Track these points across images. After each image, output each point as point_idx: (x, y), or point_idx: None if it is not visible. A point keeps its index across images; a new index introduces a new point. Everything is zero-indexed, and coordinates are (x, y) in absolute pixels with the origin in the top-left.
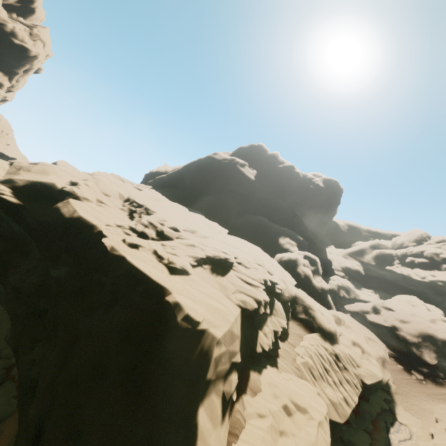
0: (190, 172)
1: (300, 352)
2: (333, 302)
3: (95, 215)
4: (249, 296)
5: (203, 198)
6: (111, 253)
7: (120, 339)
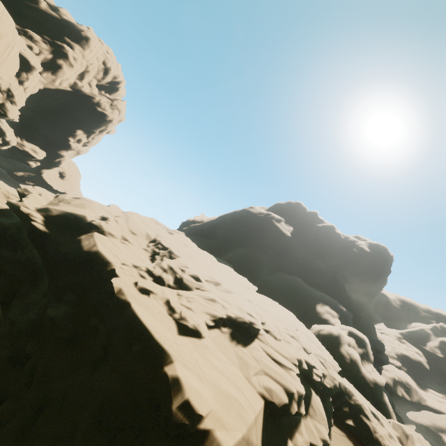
0: (224, 223)
1: None
2: (391, 405)
3: (114, 252)
4: (276, 382)
5: (235, 249)
6: (117, 296)
7: (92, 421)
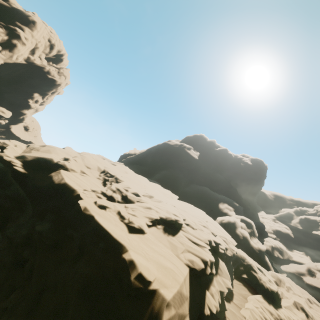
0: (151, 153)
1: (246, 315)
2: (270, 262)
3: (77, 182)
4: (196, 256)
5: (160, 172)
6: (84, 212)
7: (79, 294)
